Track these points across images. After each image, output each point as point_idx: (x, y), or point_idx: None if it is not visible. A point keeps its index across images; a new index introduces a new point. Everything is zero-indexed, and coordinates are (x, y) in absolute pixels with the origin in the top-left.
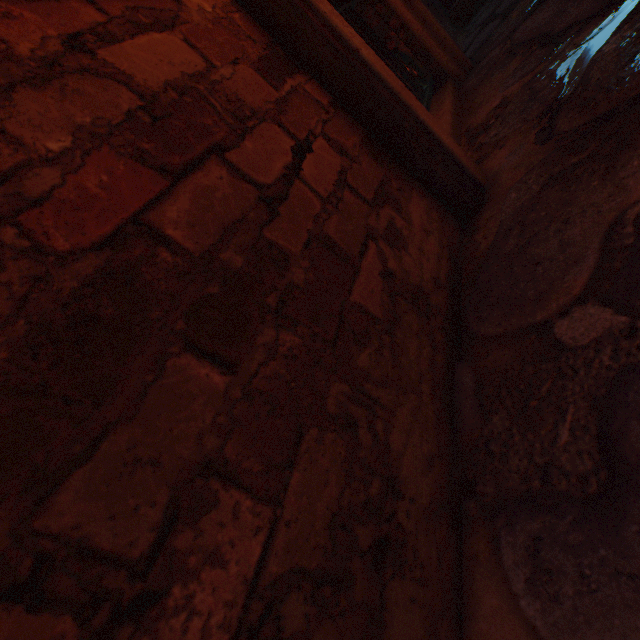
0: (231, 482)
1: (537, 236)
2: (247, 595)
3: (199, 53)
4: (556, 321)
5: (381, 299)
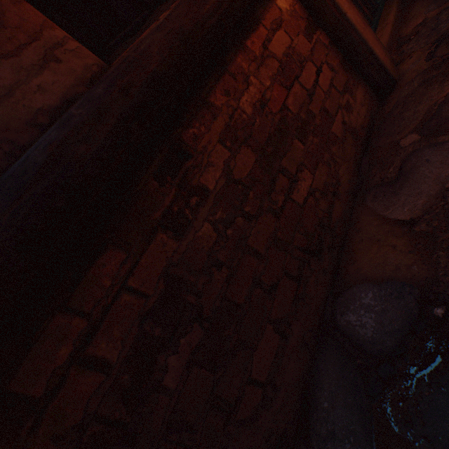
0: (305, 168)
1: (407, 109)
2: (309, 188)
3: (288, 35)
4: (401, 140)
5: (340, 132)
